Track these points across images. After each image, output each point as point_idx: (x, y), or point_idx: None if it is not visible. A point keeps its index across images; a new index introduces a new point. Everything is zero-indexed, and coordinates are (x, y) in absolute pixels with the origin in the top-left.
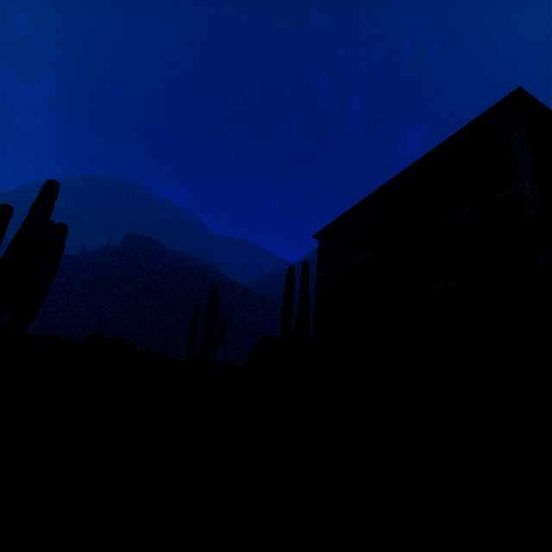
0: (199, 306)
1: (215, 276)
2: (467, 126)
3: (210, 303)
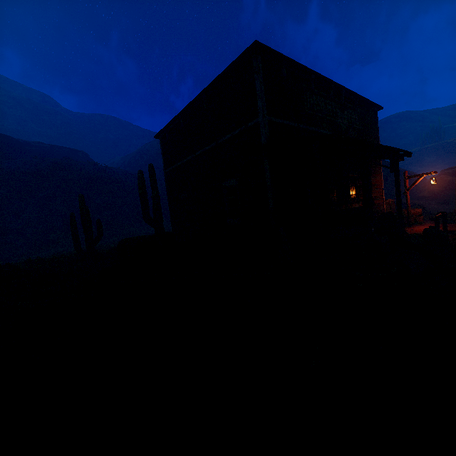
0: (73, 215)
1: (85, 165)
2: (232, 63)
3: (82, 210)
